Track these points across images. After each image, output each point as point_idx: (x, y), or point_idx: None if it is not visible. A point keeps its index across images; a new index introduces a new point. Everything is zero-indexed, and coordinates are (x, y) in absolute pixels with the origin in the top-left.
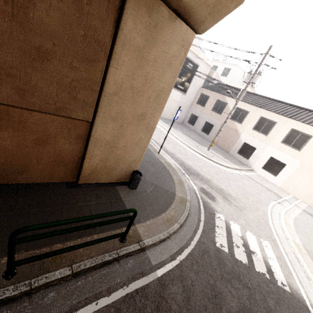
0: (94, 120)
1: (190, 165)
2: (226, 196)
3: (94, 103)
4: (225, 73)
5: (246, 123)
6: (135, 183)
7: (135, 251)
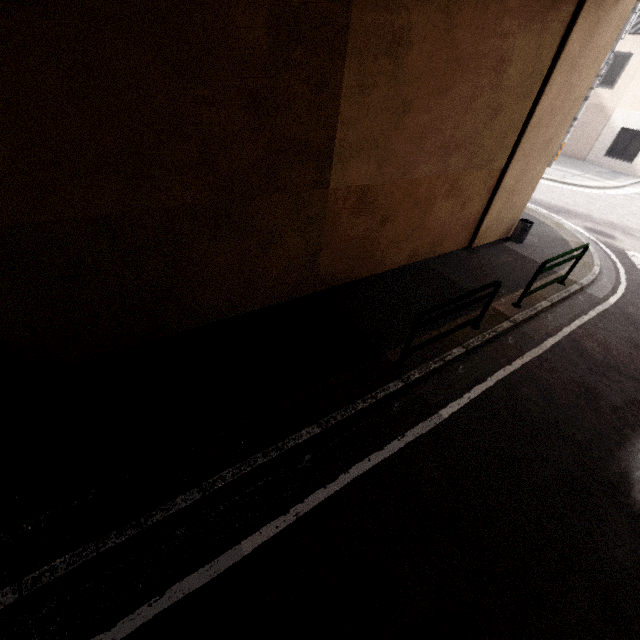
0: (509, 165)
1: (545, 200)
2: (625, 231)
3: (512, 145)
4: None
5: (625, 85)
6: (525, 235)
7: (578, 290)
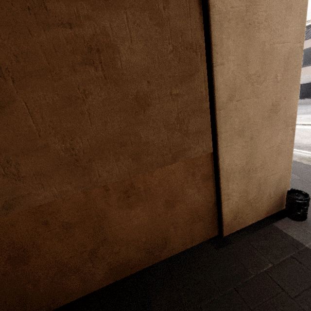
0: (217, 147)
1: None
2: None
3: (208, 126)
4: None
5: None
6: (303, 210)
7: None
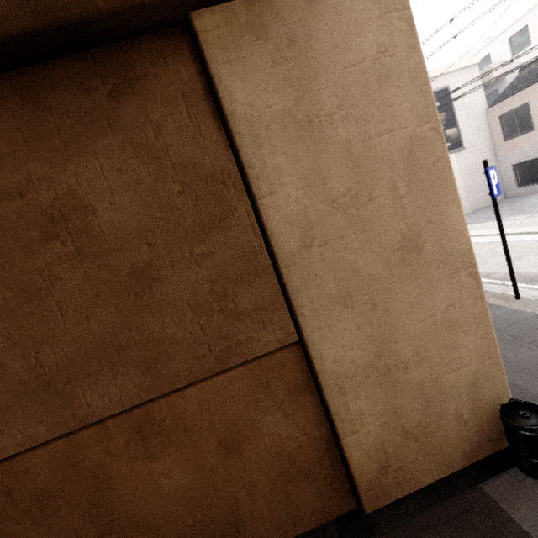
0: (300, 332)
1: None
2: None
3: (278, 296)
4: (519, 44)
5: None
6: None
7: None
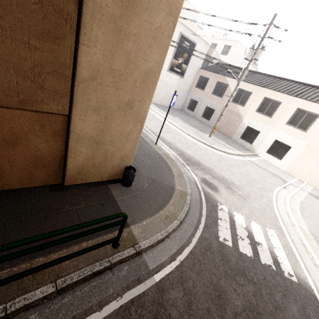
0: (71, 112)
1: (191, 154)
2: (229, 185)
3: (68, 92)
4: (225, 51)
5: (249, 106)
6: (129, 180)
7: (130, 256)
